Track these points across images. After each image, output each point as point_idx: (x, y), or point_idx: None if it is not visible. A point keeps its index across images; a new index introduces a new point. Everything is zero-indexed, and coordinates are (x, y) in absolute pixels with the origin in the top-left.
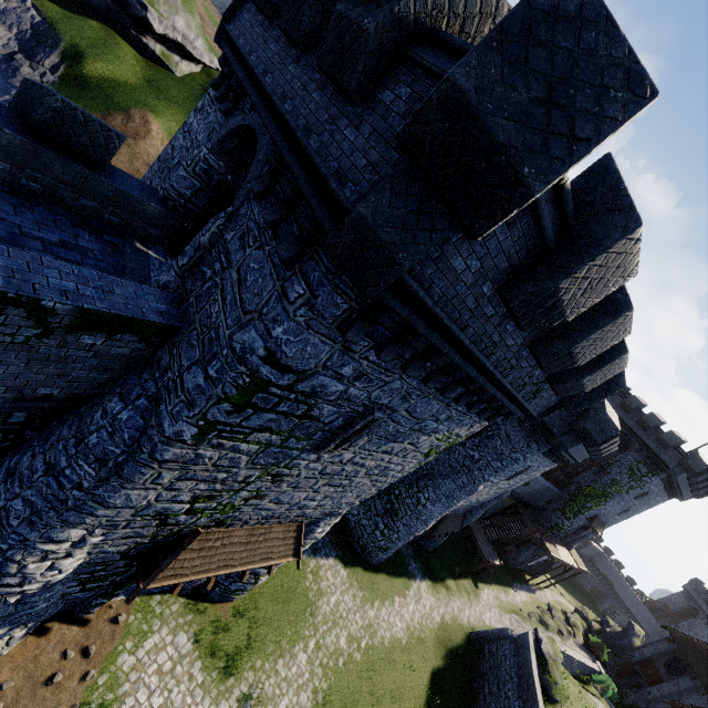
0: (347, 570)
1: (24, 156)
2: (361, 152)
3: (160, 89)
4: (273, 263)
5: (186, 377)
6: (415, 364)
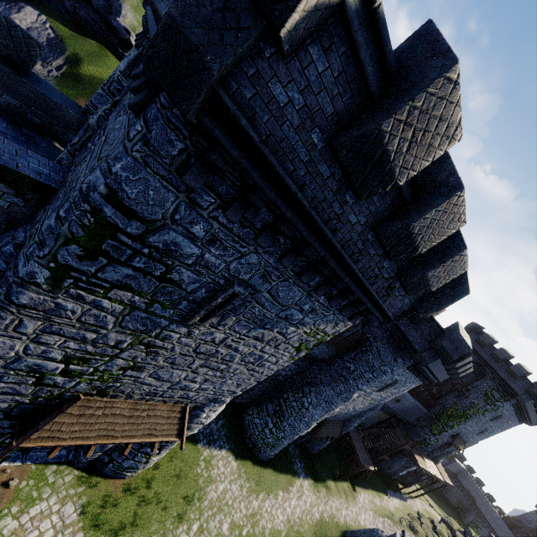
0: (238, 462)
1: None
2: None
3: None
4: (129, 119)
5: (45, 223)
6: (266, 234)
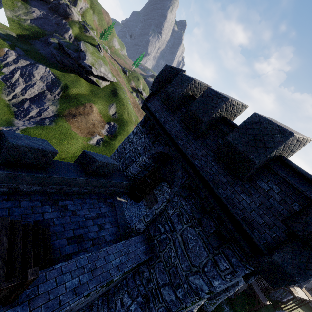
0: None
1: (85, 183)
2: (257, 213)
3: (96, 93)
4: (203, 240)
5: (163, 291)
6: None
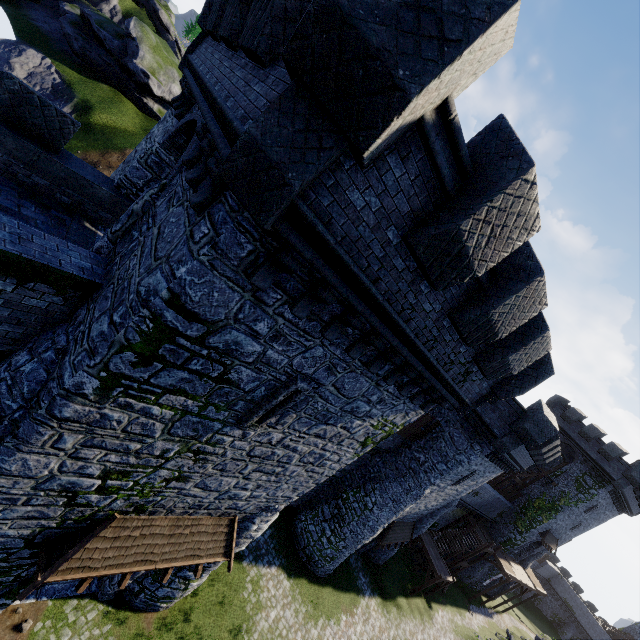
0: (291, 581)
1: None
2: (263, 96)
3: None
4: (188, 214)
5: (94, 327)
6: (334, 327)
